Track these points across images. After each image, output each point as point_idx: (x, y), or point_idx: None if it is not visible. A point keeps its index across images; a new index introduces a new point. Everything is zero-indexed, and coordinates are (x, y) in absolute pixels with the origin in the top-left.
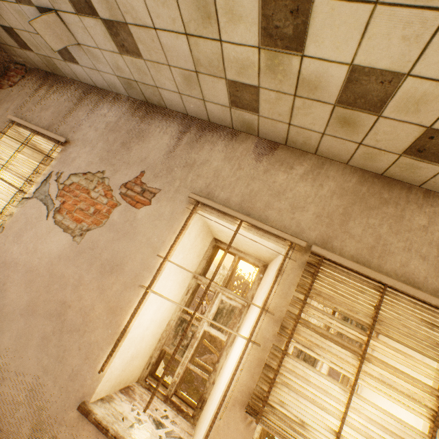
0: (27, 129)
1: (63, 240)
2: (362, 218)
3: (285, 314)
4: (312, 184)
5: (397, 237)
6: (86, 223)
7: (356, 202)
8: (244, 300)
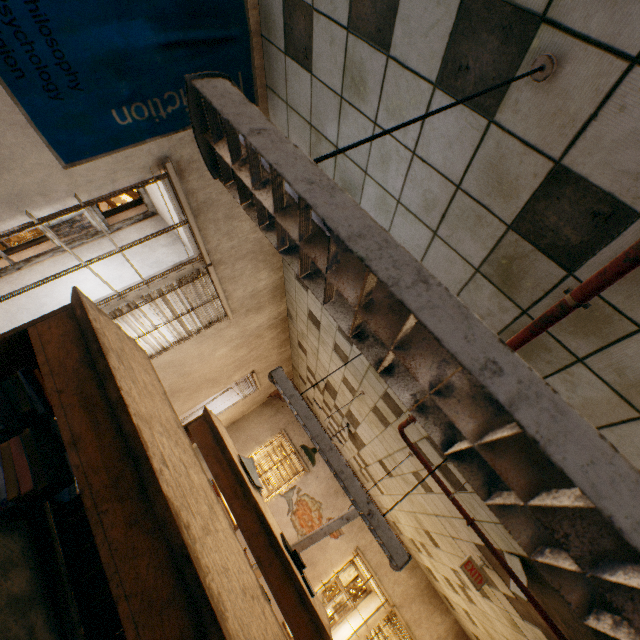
0: (289, 444)
1: (293, 532)
2: (418, 604)
3: (372, 629)
4: (407, 574)
5: (426, 621)
6: (306, 530)
7: (420, 595)
8: (360, 614)
